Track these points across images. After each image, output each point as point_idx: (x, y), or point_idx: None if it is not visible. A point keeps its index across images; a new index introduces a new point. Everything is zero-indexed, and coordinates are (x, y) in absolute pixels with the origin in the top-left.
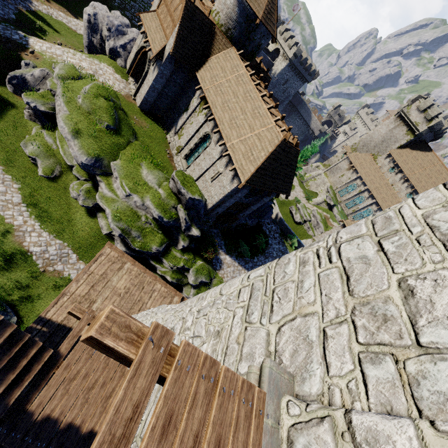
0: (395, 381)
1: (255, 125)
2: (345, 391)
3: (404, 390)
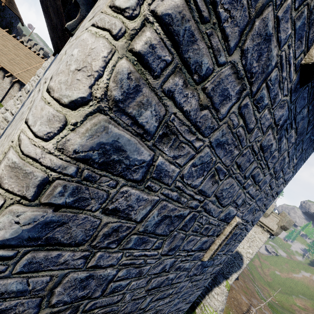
0: None
1: (32, 63)
2: None
3: None
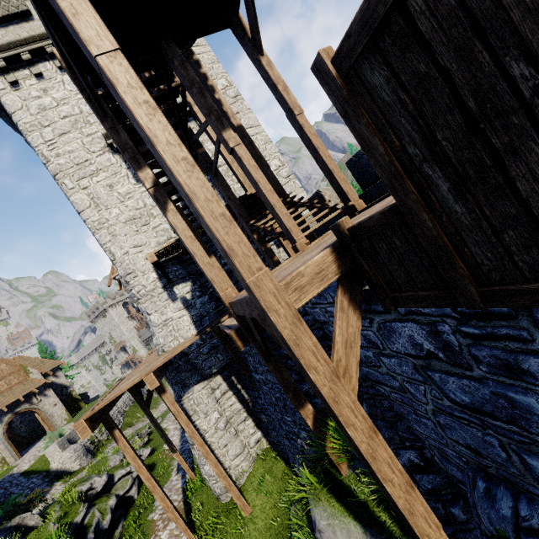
0: (92, 117)
1: None
2: (100, 126)
3: (93, 115)
